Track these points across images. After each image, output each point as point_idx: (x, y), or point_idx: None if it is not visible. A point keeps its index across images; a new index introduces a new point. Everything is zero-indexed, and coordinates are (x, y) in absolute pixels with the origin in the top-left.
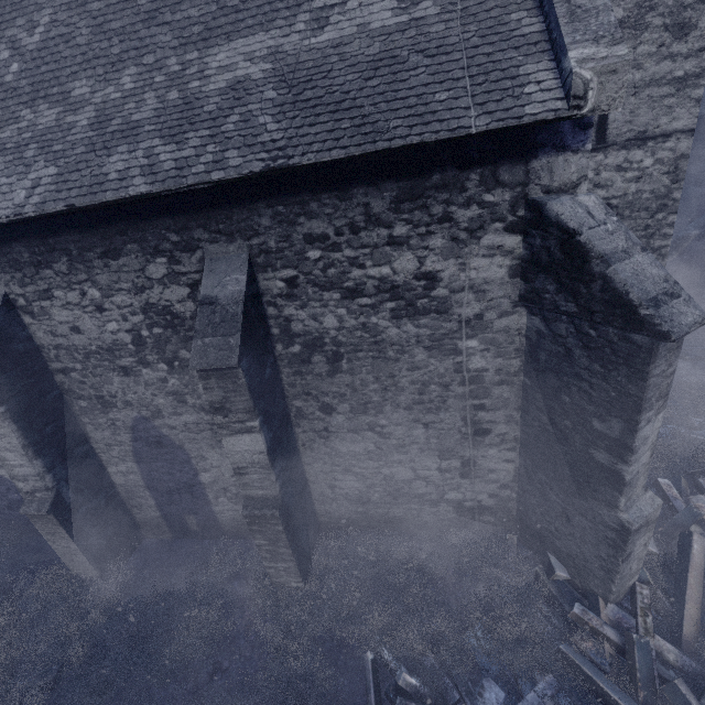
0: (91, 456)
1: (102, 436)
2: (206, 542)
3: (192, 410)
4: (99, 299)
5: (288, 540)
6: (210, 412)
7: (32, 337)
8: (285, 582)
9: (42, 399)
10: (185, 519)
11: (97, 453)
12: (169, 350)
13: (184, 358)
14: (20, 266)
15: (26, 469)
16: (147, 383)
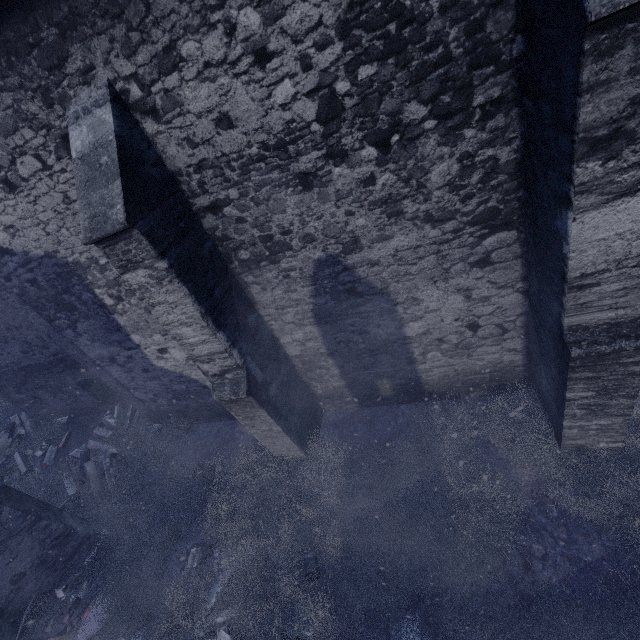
0: (261, 326)
1: (272, 298)
2: (403, 407)
3: (409, 225)
4: (258, 31)
5: (638, 386)
6: (441, 222)
7: (161, 160)
8: (588, 443)
9: (198, 252)
10: (376, 385)
11: (266, 322)
12: (383, 113)
13: (410, 122)
14: (116, 4)
15: (210, 346)
16: (338, 195)
